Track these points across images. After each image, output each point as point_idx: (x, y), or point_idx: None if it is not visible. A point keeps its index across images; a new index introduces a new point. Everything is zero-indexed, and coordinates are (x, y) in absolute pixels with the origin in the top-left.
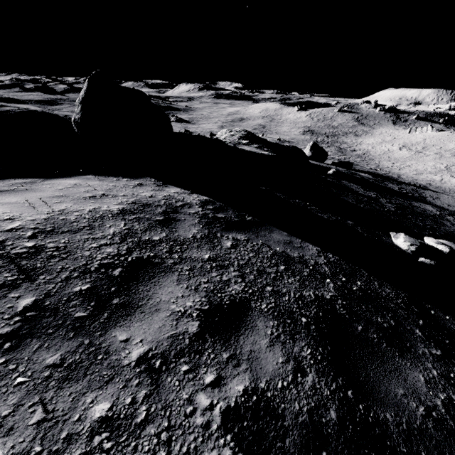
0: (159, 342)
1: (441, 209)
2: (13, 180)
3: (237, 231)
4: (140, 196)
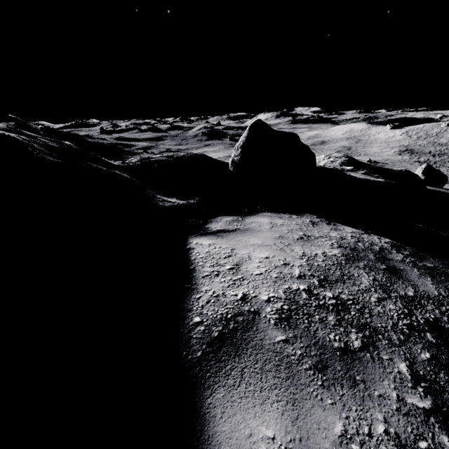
0: None
1: None
2: (222, 217)
3: None
4: (333, 237)
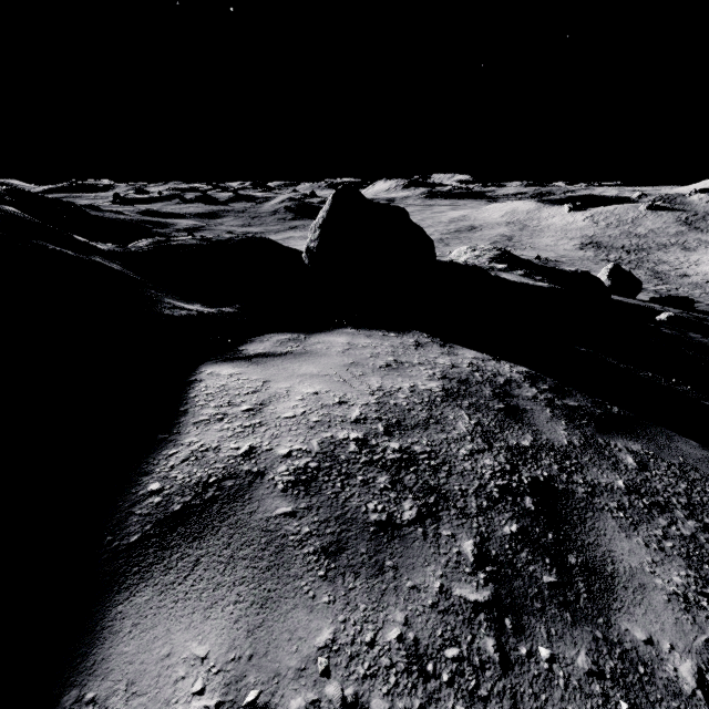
0: (700, 654)
1: None
2: (273, 335)
3: (621, 435)
4: (440, 365)
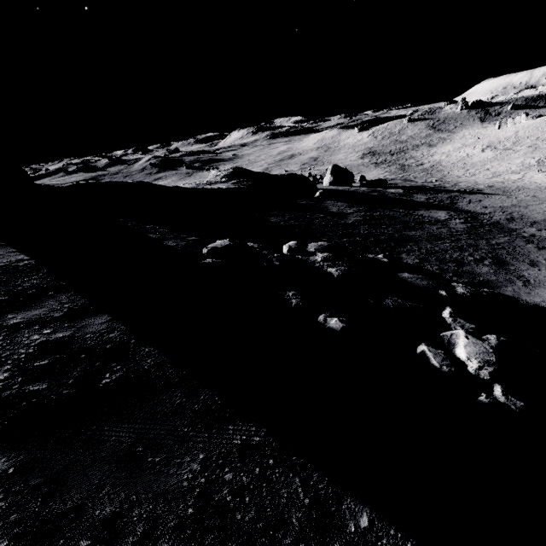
0: None
1: (462, 213)
2: None
3: None
4: None
